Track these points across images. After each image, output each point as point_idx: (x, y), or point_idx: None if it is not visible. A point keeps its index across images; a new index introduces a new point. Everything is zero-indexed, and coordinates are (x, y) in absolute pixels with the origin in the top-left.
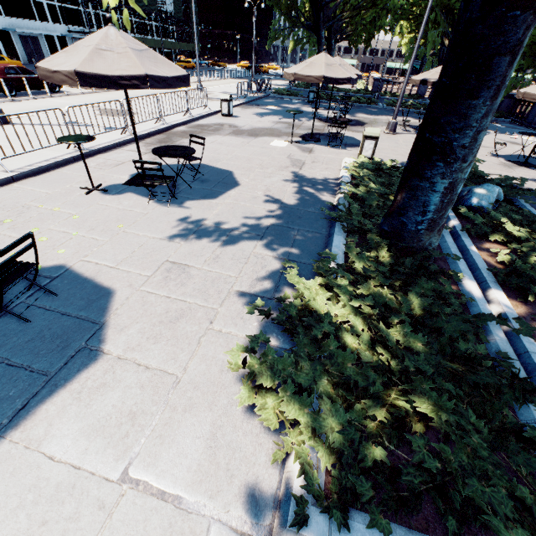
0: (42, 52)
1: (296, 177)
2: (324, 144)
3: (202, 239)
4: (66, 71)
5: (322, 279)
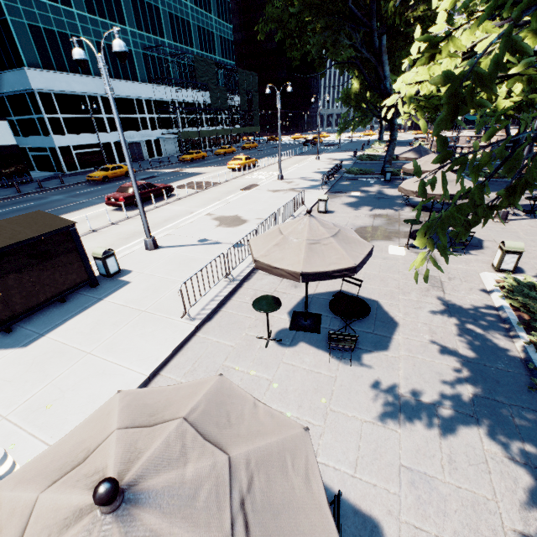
0: (142, 152)
1: (448, 306)
2: None
3: (415, 423)
4: (290, 270)
5: None
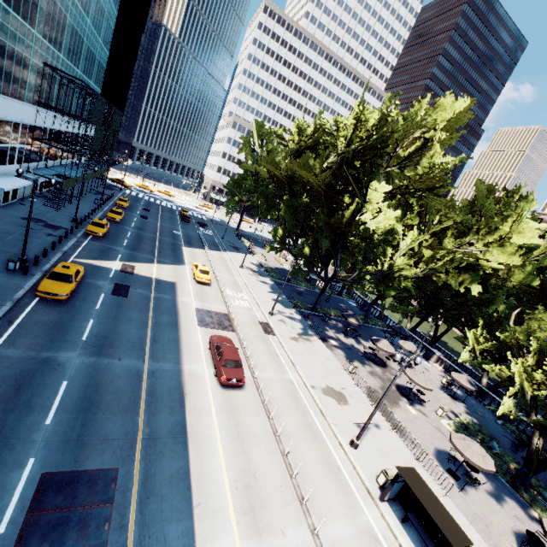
0: None
1: None
2: (416, 402)
3: (501, 501)
4: (492, 470)
5: (538, 509)
